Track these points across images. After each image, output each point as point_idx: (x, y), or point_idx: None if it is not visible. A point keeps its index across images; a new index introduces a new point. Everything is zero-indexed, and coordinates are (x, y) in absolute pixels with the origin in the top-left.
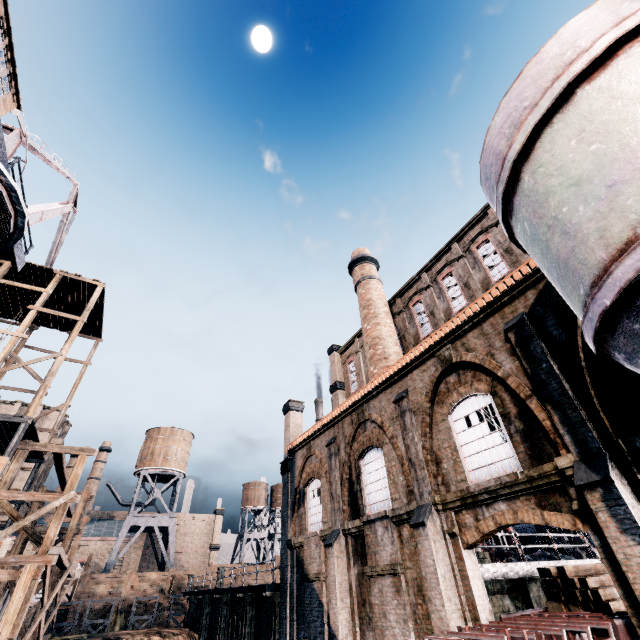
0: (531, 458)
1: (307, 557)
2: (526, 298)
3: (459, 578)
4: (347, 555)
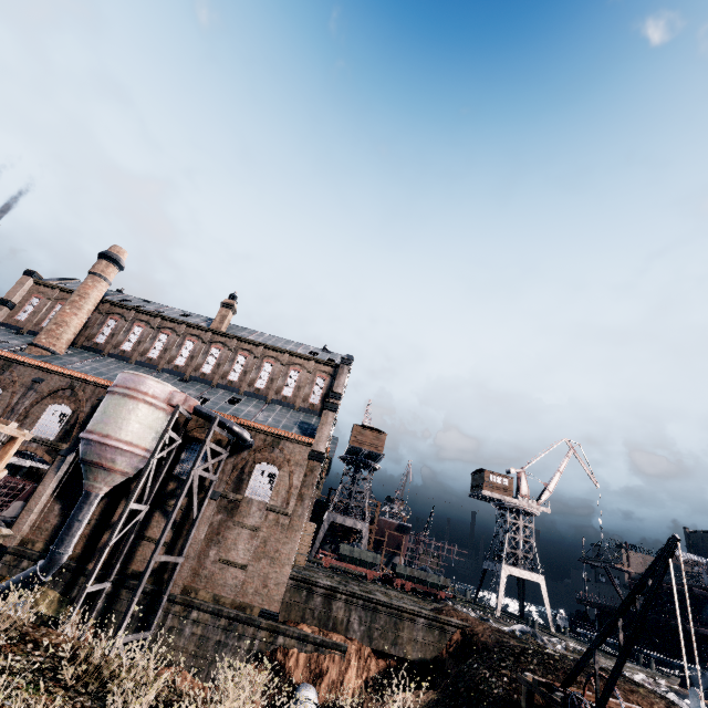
0: (60, 439)
1: None
2: None
3: None
4: None
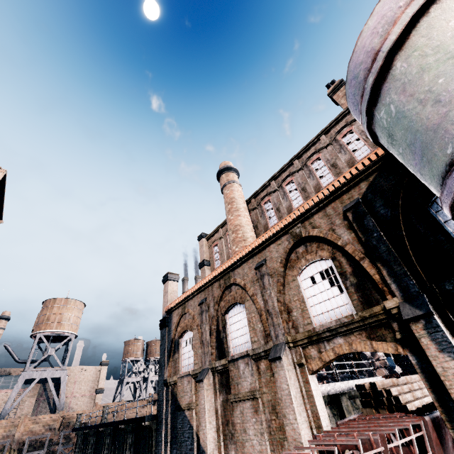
0: (363, 303)
1: (180, 392)
2: (360, 188)
3: (306, 397)
4: (214, 387)
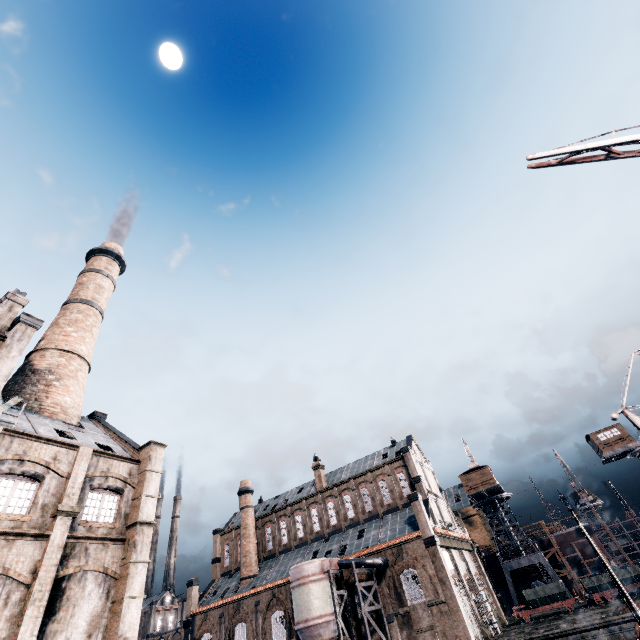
0: (289, 636)
1: None
2: None
3: None
4: None
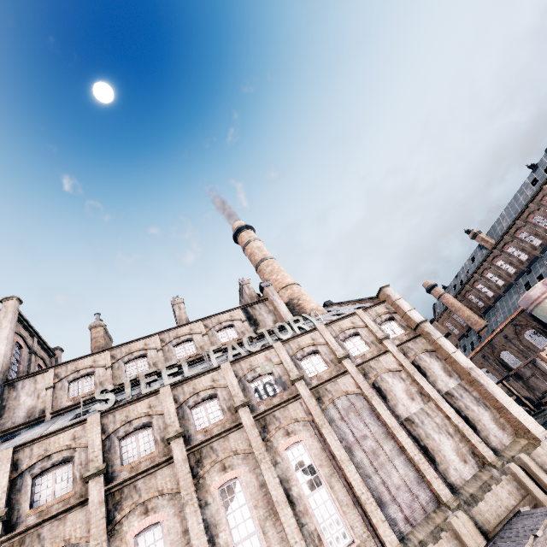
0: None
1: None
2: None
3: None
4: (515, 380)
